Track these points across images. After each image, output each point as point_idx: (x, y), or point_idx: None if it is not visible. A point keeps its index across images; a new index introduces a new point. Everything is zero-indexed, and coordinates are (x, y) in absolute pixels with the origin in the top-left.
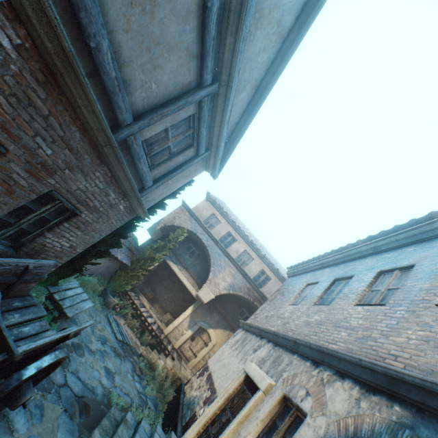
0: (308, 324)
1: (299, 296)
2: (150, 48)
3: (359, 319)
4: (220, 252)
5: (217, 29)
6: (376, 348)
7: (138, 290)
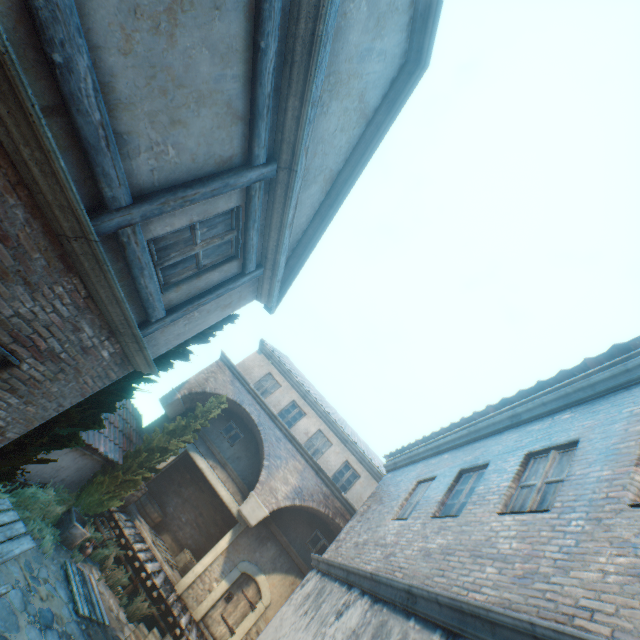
0: (429, 555)
1: (407, 503)
2: (166, 89)
3: (512, 539)
4: (279, 435)
5: (275, 86)
6: (553, 595)
7: (135, 509)
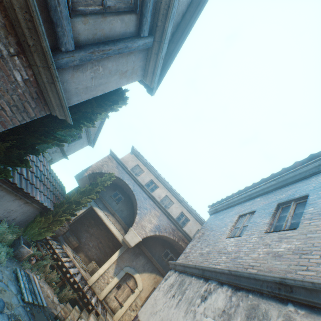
0: (279, 256)
1: (235, 228)
2: None
3: None
4: (145, 196)
5: None
6: None
7: (62, 239)
